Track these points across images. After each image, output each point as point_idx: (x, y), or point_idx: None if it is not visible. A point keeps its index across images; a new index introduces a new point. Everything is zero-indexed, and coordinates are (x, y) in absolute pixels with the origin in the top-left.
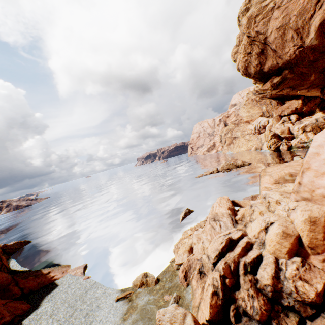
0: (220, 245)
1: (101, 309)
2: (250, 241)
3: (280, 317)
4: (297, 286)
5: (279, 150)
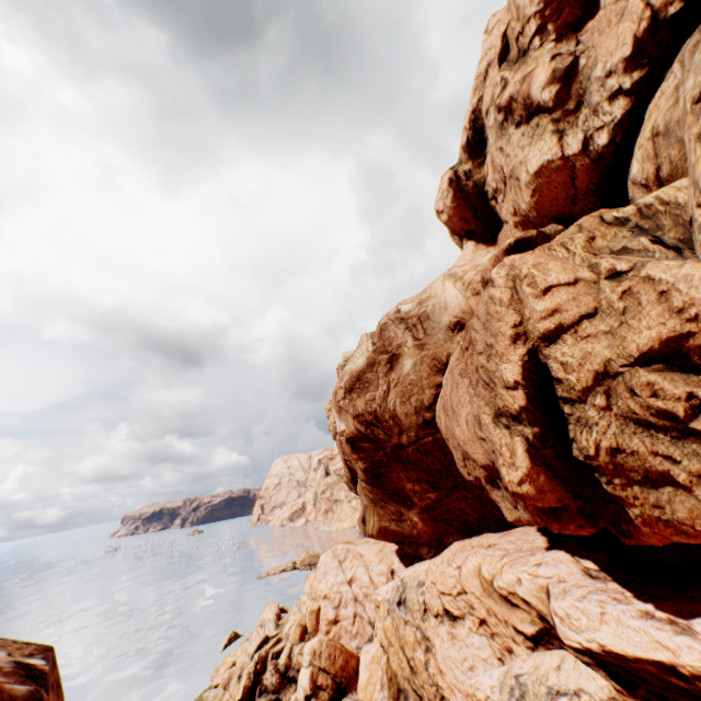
0: (260, 640)
1: None
2: (282, 636)
3: (287, 686)
4: (298, 658)
5: None
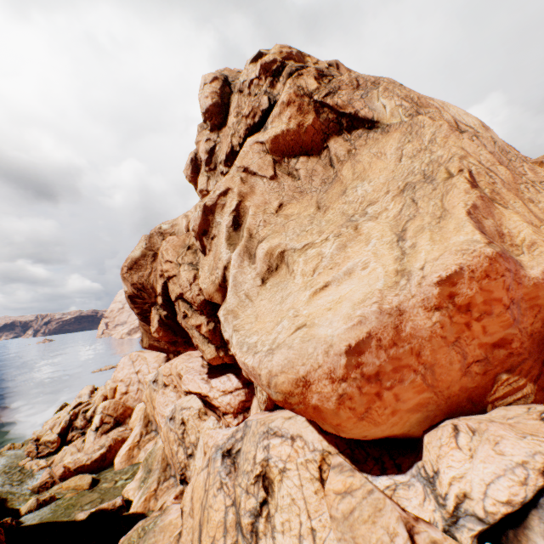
0: (76, 404)
1: None
2: (91, 402)
3: (91, 426)
4: None
5: None
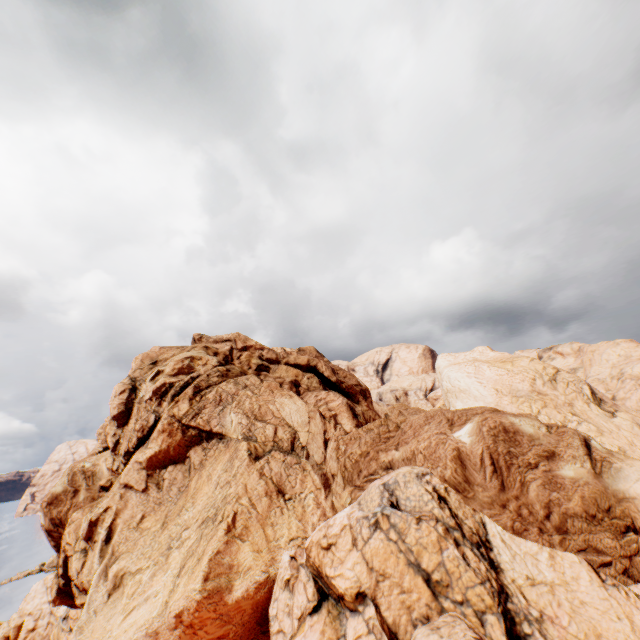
0: None
1: None
2: None
3: None
4: None
5: None
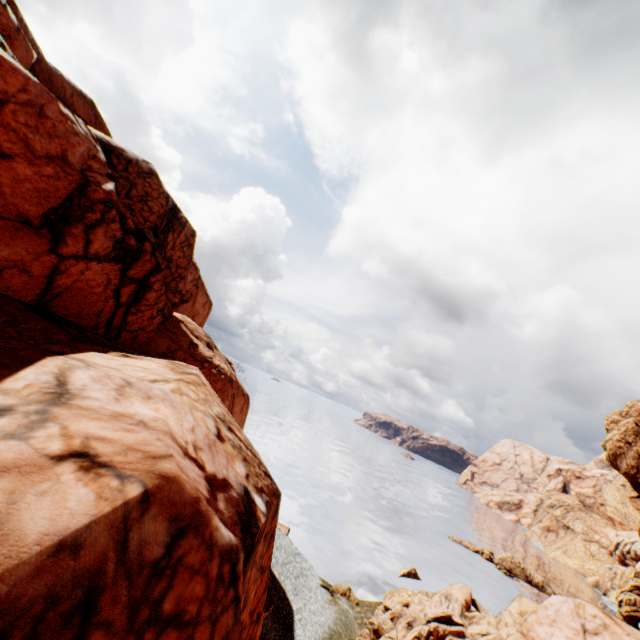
0: (441, 612)
1: (310, 579)
2: (465, 632)
3: None
4: None
5: (636, 626)
